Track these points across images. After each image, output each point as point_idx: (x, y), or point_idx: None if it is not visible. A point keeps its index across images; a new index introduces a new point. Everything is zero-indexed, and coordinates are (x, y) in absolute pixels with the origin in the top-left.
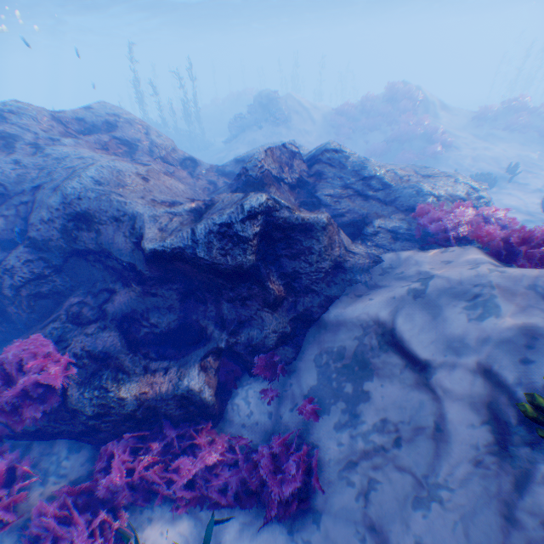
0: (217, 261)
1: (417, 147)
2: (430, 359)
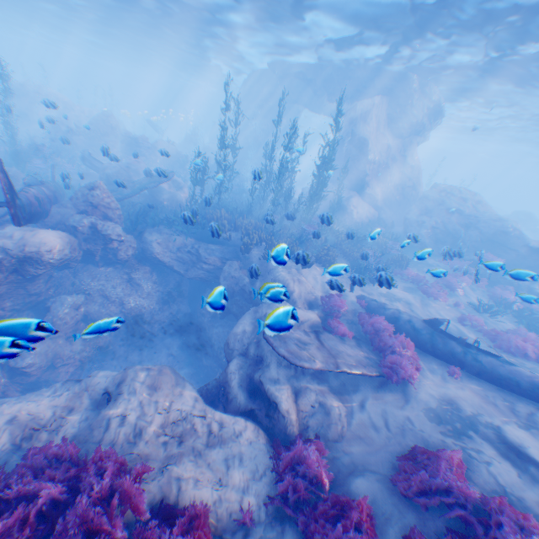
0: None
1: None
2: None
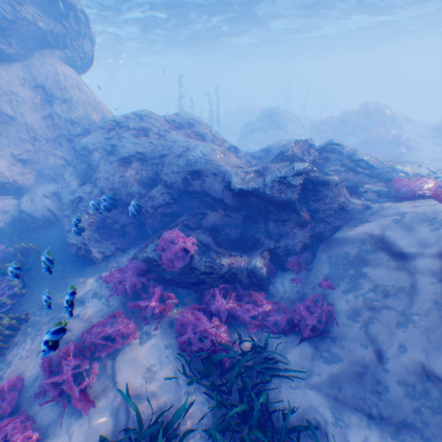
0: (275, 197)
1: (385, 148)
2: (406, 252)
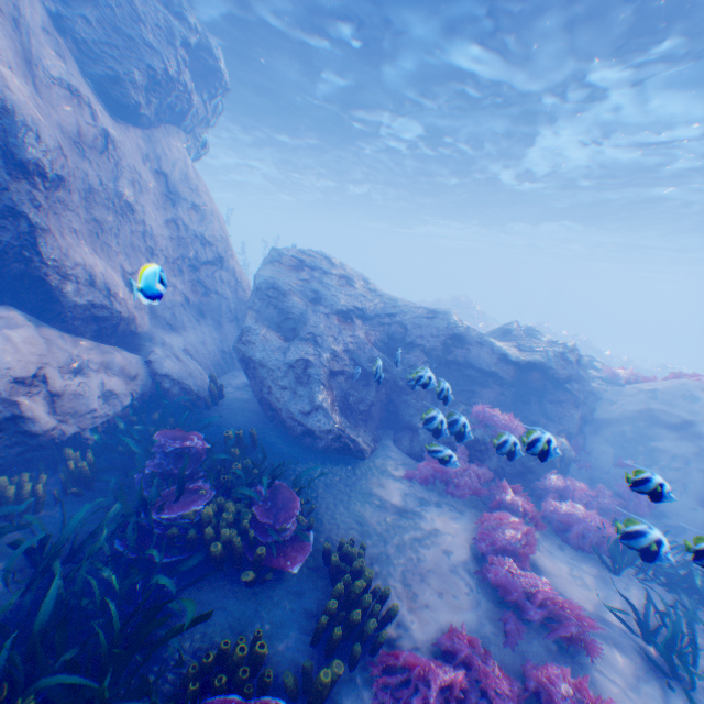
0: (558, 372)
1: None
2: (678, 422)
